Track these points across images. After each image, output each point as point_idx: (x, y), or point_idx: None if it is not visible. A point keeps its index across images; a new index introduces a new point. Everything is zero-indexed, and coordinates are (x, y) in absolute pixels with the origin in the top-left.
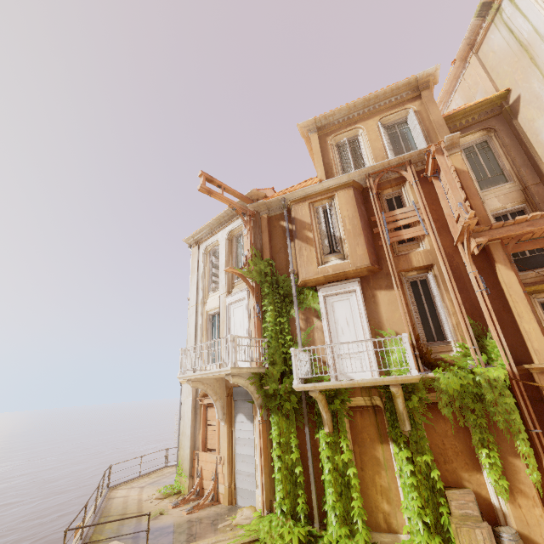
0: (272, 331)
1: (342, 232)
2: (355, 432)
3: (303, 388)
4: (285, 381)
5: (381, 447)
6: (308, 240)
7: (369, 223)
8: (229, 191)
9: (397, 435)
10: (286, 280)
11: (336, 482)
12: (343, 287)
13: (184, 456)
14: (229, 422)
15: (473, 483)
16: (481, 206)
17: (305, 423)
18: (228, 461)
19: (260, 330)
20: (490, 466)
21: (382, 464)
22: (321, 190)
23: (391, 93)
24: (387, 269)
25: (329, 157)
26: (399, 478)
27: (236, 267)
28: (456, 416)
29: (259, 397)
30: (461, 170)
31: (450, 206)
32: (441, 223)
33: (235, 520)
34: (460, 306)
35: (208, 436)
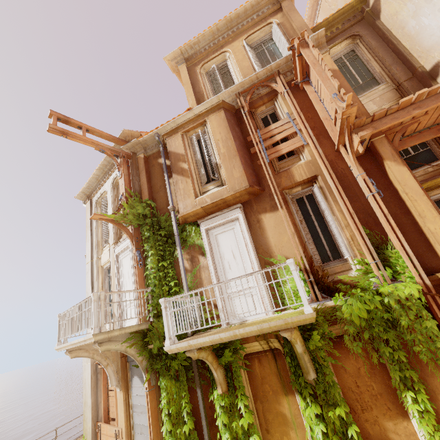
0: (155, 278)
1: (217, 157)
2: (255, 384)
3: (176, 350)
4: None
5: (286, 400)
6: (184, 172)
7: (245, 144)
8: (95, 133)
9: (301, 386)
10: (168, 219)
11: None
12: (225, 217)
13: (86, 430)
14: (126, 387)
15: (400, 434)
16: (358, 103)
17: (196, 384)
18: (126, 434)
19: (143, 279)
20: (420, 413)
21: (289, 422)
22: (192, 117)
23: (252, 9)
24: (269, 189)
25: (199, 86)
26: (311, 439)
27: None
28: (366, 348)
29: (143, 360)
30: (331, 70)
31: (326, 108)
32: (319, 129)
33: None
34: (352, 216)
35: (110, 403)
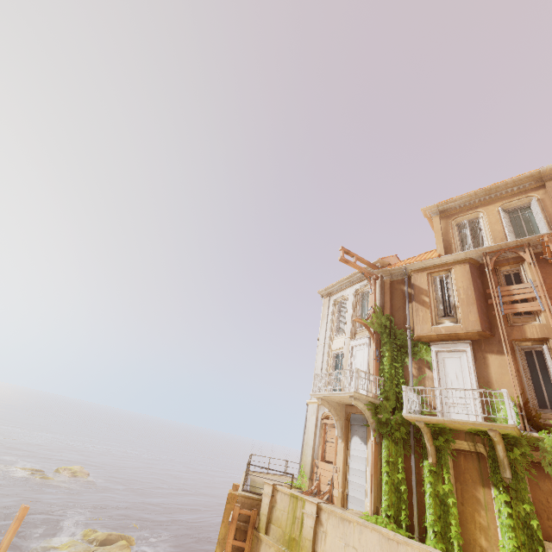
0: (388, 372)
1: (456, 300)
2: (458, 471)
3: (410, 417)
4: (396, 414)
5: (482, 490)
6: (425, 304)
7: (484, 294)
8: (360, 260)
9: (497, 479)
10: (403, 333)
11: (436, 506)
12: (455, 346)
13: (306, 462)
14: (346, 441)
15: None
16: None
17: (411, 451)
18: (342, 471)
19: (377, 370)
20: None
21: (482, 504)
22: (439, 264)
23: (513, 183)
24: (499, 336)
25: (449, 236)
26: (498, 519)
27: (360, 318)
28: None
29: (373, 422)
30: None
31: None
32: None
33: (347, 511)
34: None
35: (327, 450)
